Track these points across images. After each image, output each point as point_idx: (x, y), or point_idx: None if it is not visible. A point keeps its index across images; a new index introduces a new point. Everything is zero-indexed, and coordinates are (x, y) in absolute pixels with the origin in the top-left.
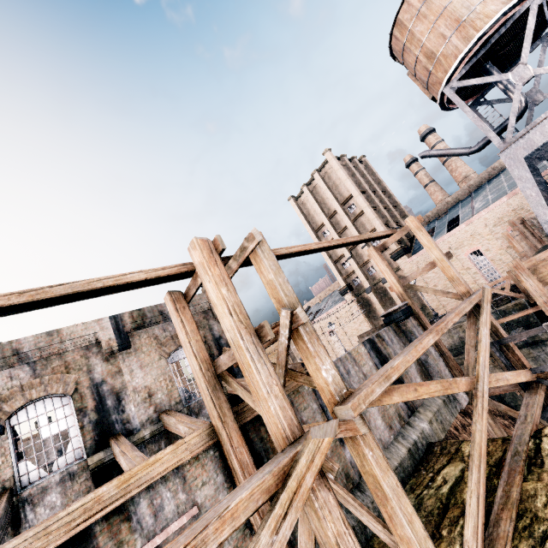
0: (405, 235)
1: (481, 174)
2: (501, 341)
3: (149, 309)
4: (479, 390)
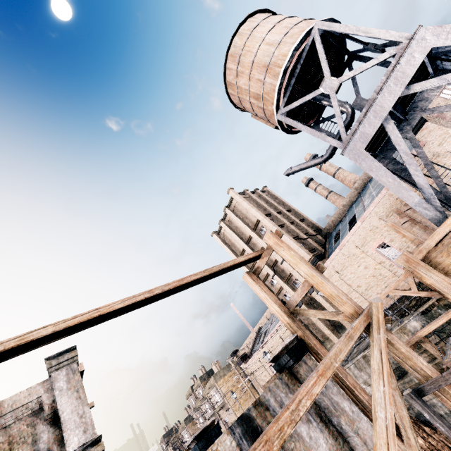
0: (318, 242)
1: (361, 176)
2: (421, 389)
3: None
4: None
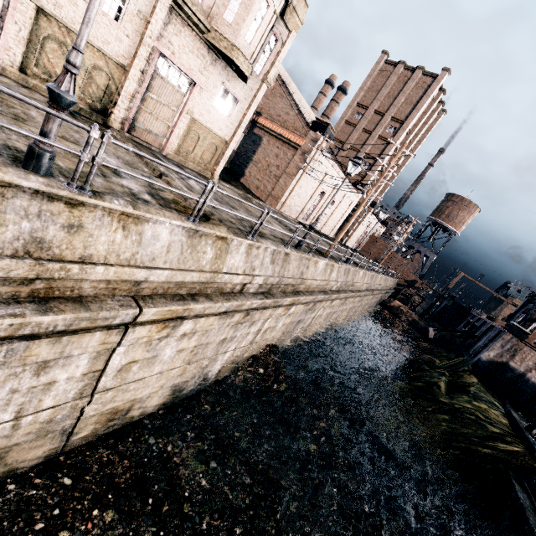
0: None
1: None
2: None
3: None
4: None
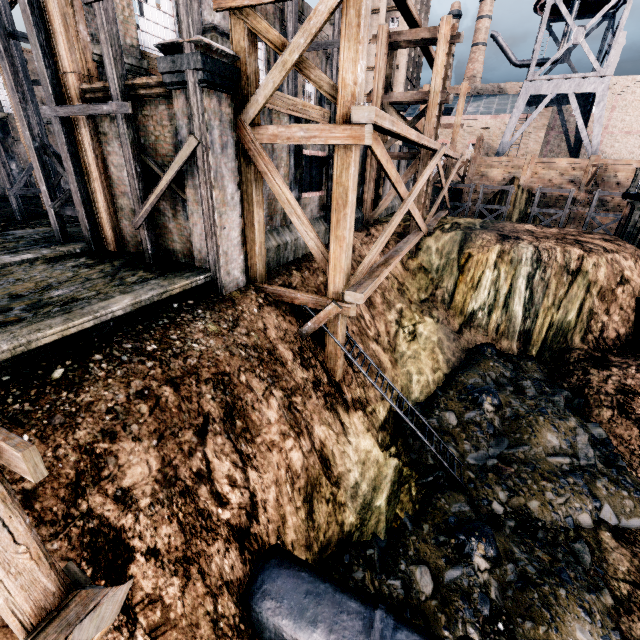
0: None
1: (490, 85)
2: (450, 184)
3: (306, 6)
4: (445, 188)
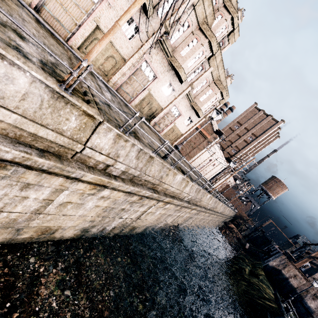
0: None
1: None
2: None
3: None
4: None
